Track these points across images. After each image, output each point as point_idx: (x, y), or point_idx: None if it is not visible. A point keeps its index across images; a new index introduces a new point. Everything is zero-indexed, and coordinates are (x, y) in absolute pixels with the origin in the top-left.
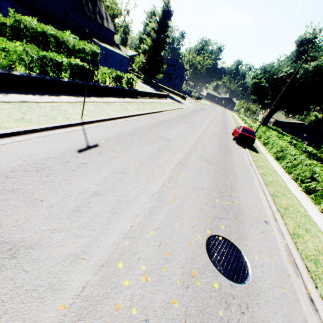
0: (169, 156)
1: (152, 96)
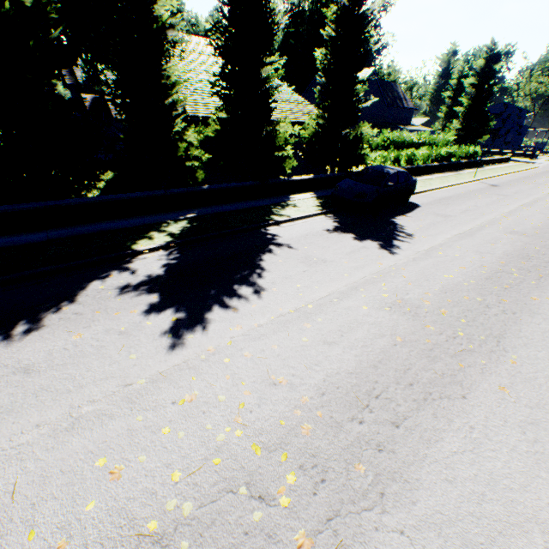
0: (545, 188)
1: (491, 163)
